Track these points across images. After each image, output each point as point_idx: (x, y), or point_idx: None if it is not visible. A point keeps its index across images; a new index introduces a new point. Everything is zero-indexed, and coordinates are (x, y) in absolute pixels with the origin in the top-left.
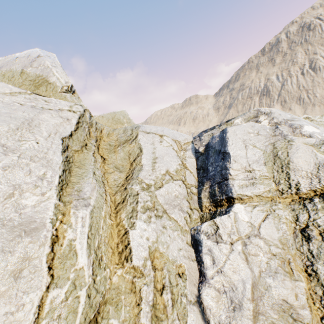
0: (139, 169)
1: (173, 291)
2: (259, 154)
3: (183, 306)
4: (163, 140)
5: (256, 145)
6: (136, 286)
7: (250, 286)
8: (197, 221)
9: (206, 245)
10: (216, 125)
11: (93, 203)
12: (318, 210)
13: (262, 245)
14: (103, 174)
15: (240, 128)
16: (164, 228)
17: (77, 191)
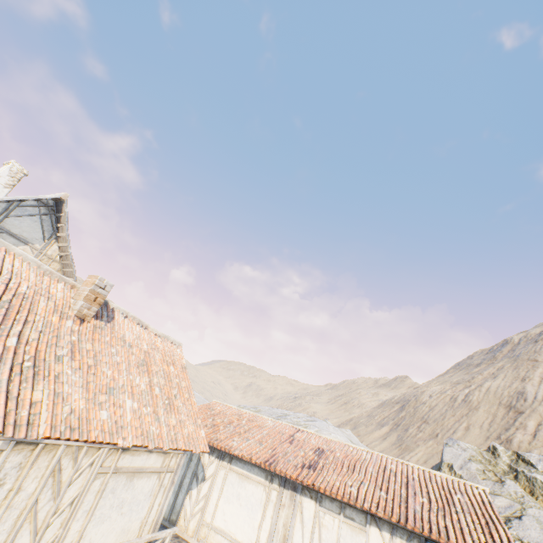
0: None
1: None
2: None
3: None
4: None
5: None
6: None
7: None
8: None
9: None
10: None
11: None
12: None
13: None
14: None
15: None
16: None
17: None
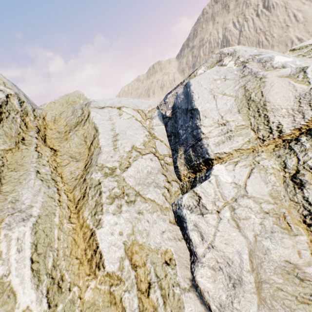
0: (98, 153)
1: (162, 285)
2: (231, 101)
3: (177, 298)
4: (122, 113)
5: (225, 92)
6: (116, 296)
7: (247, 256)
8: (177, 194)
9: (190, 221)
10: (180, 83)
11: (38, 212)
12: (307, 151)
13: (252, 205)
14: (54, 169)
15: (204, 77)
16: (139, 213)
17: (12, 203)
